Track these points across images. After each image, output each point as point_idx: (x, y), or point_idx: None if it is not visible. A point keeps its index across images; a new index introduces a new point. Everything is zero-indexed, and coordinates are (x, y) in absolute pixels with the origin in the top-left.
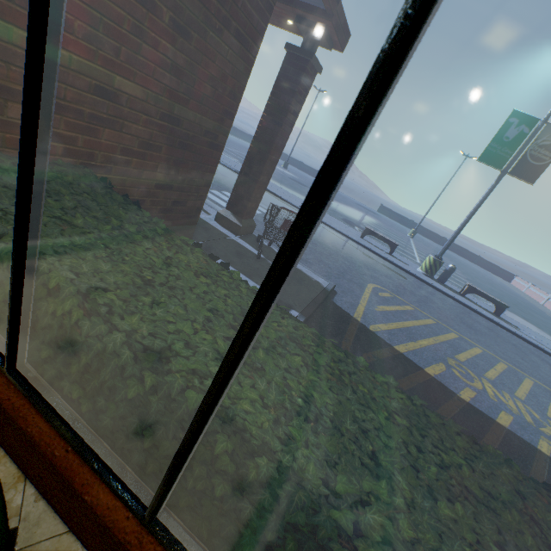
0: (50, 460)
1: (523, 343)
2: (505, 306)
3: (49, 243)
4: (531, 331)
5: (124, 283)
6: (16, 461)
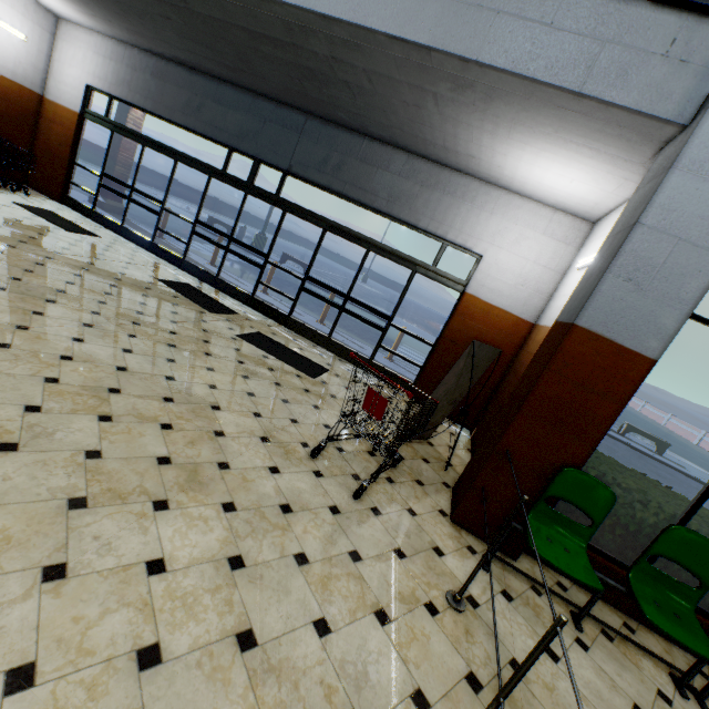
0: (706, 623)
1: (699, 485)
2: (667, 444)
3: (660, 501)
4: (692, 467)
5: (700, 520)
6: (657, 631)
